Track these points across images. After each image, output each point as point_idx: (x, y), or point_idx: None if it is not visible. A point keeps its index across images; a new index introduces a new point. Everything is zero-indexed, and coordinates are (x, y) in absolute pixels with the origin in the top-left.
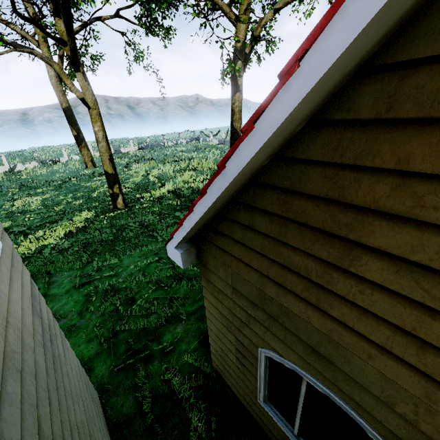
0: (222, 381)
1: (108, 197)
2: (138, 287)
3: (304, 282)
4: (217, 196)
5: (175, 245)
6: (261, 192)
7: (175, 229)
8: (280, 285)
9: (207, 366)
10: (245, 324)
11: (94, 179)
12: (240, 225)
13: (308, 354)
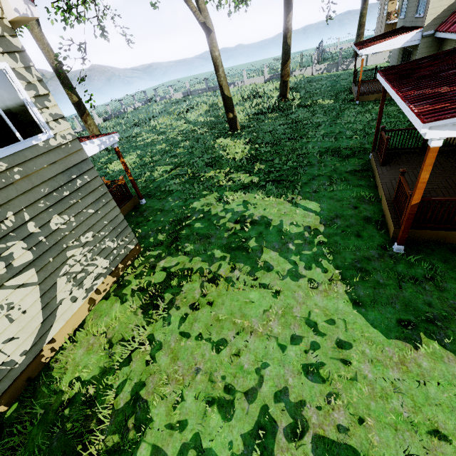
0: None
1: (202, 135)
2: (364, 128)
3: None
4: None
5: None
6: None
7: None
8: None
9: None
10: None
11: (138, 140)
12: None
13: None
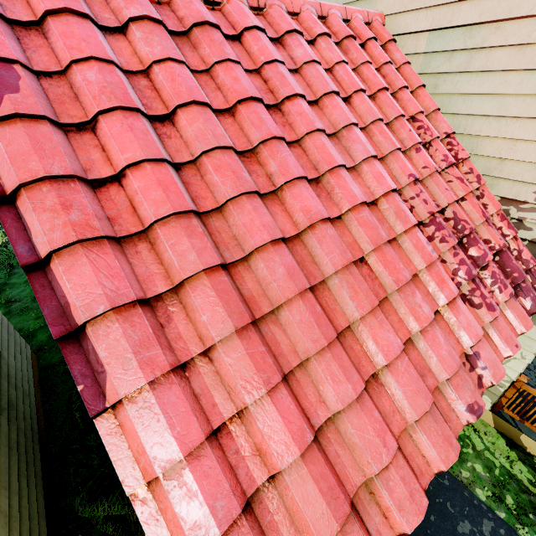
0: None
1: None
2: None
3: None
4: None
5: None
6: None
7: None
8: None
9: None
10: None
11: None
12: None
13: None
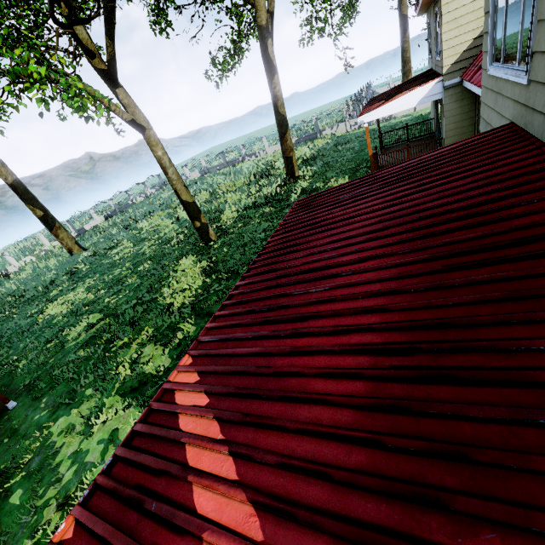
0: None
1: (174, 247)
2: None
3: None
4: None
5: None
6: None
7: None
8: None
9: None
10: None
11: (112, 254)
12: None
13: None
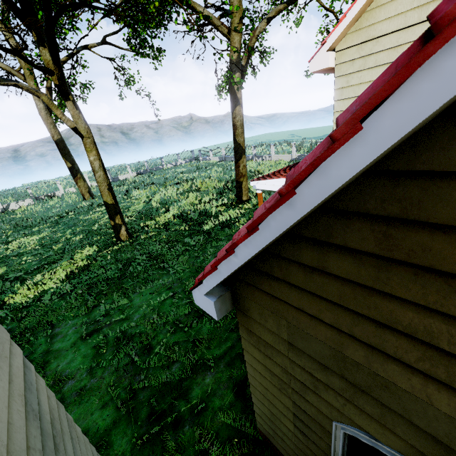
0: (271, 446)
1: (110, 229)
2: (154, 330)
3: (422, 348)
4: (277, 235)
5: (205, 292)
6: (340, 222)
7: (205, 274)
8: (373, 348)
9: (249, 425)
10: (310, 389)
11: (93, 211)
12: (301, 265)
13: (427, 445)
